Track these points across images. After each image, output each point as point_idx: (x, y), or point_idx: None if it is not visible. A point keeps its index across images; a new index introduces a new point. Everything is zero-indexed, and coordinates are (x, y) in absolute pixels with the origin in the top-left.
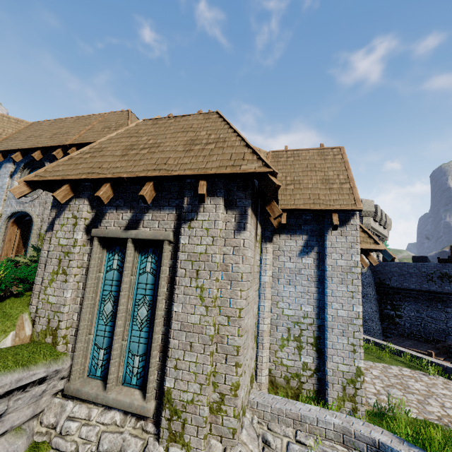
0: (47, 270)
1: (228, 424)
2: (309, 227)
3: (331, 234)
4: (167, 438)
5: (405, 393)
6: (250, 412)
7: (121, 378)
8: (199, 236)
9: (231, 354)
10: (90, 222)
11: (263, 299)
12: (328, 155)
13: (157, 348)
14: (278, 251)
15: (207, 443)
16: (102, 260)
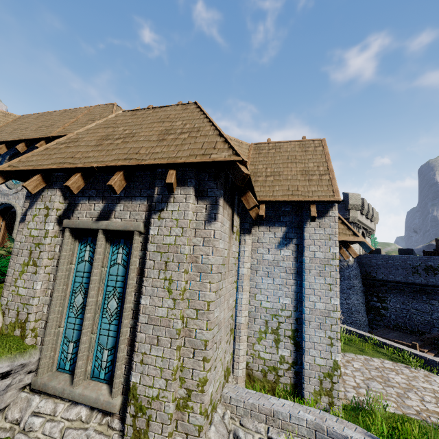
0: (18, 261)
1: (194, 421)
2: (288, 218)
3: (310, 226)
4: (131, 435)
5: (385, 386)
6: (222, 407)
7: (90, 372)
8: (169, 227)
9: (199, 349)
10: (63, 213)
11: (241, 291)
12: (310, 146)
13: (125, 342)
14: (257, 243)
15: None
16: (74, 251)
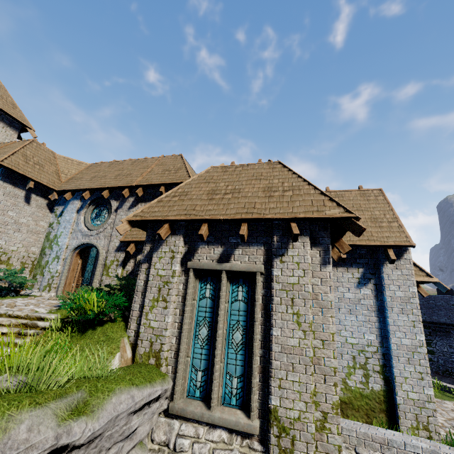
0: (147, 297)
1: (333, 442)
2: (364, 260)
3: (387, 268)
4: None
5: None
6: None
7: (221, 398)
8: (291, 269)
9: (329, 375)
10: (184, 256)
11: None
12: (370, 196)
13: (257, 369)
14: (337, 283)
15: None
16: (196, 289)
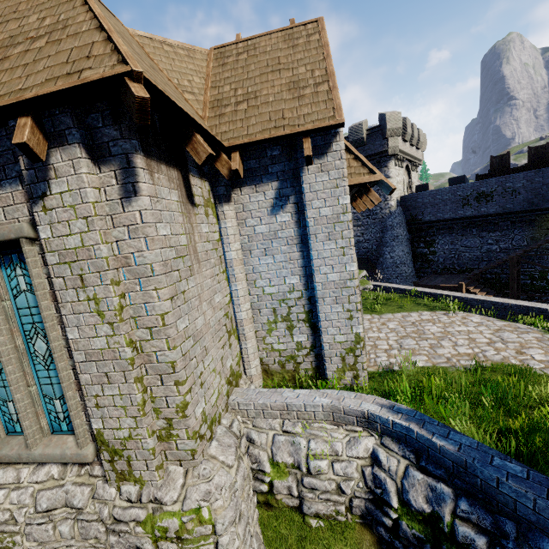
0: None
1: (184, 447)
2: (279, 167)
3: (308, 173)
4: (115, 479)
5: (419, 340)
6: (230, 416)
7: (48, 427)
8: (65, 222)
9: (166, 373)
10: None
11: (234, 281)
12: (300, 37)
13: (73, 387)
14: (243, 213)
15: (165, 471)
16: None
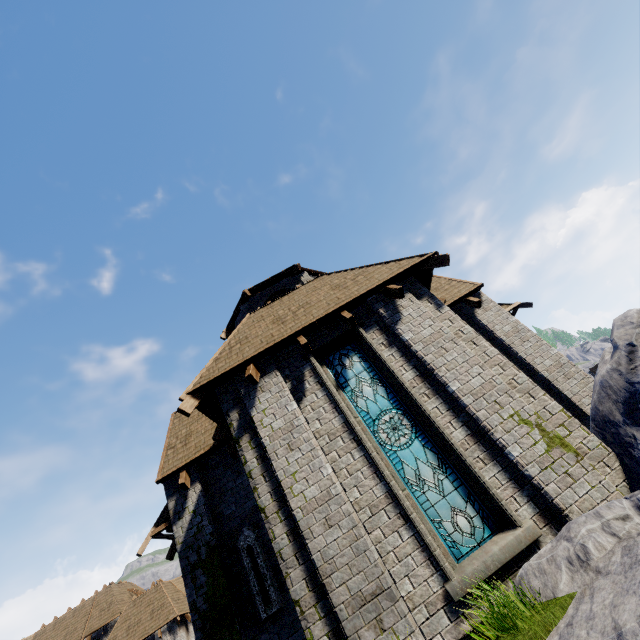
0: None
1: None
2: None
3: None
4: None
5: None
6: None
7: None
8: None
9: None
10: None
11: None
12: None
13: None
14: None
15: None
16: None
